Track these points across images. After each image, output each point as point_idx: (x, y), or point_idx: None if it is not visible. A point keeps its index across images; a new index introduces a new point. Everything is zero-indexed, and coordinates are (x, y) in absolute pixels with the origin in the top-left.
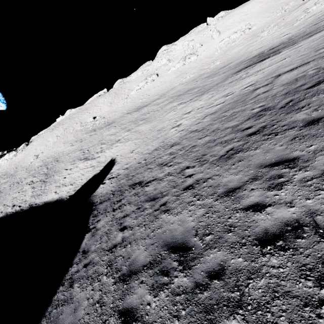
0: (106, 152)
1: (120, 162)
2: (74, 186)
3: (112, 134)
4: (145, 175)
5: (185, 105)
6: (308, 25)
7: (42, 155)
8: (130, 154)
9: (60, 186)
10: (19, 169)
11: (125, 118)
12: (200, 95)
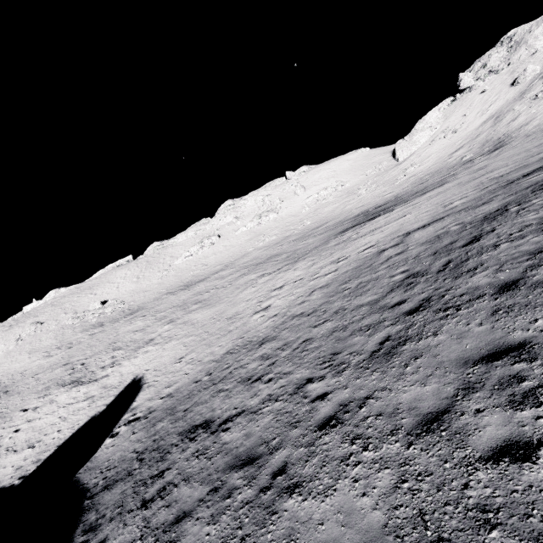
0: (122, 365)
1: (153, 383)
2: (38, 449)
3: (137, 330)
4: (215, 407)
5: (270, 277)
6: (412, 184)
7: None
8: (175, 366)
9: (0, 453)
10: None
11: (164, 301)
12: (293, 262)
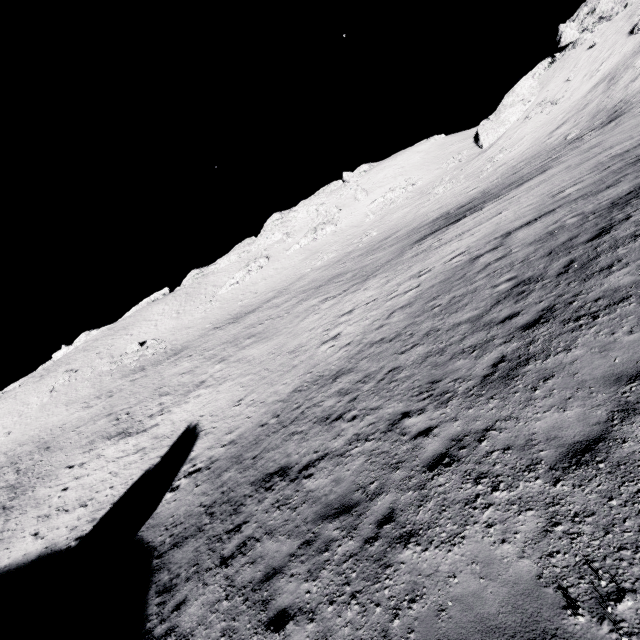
0: (172, 412)
1: (211, 430)
2: (91, 507)
3: (184, 373)
4: (290, 452)
5: (335, 301)
6: (503, 176)
7: (6, 440)
8: (234, 409)
9: (51, 513)
10: None
11: (212, 338)
12: (362, 281)
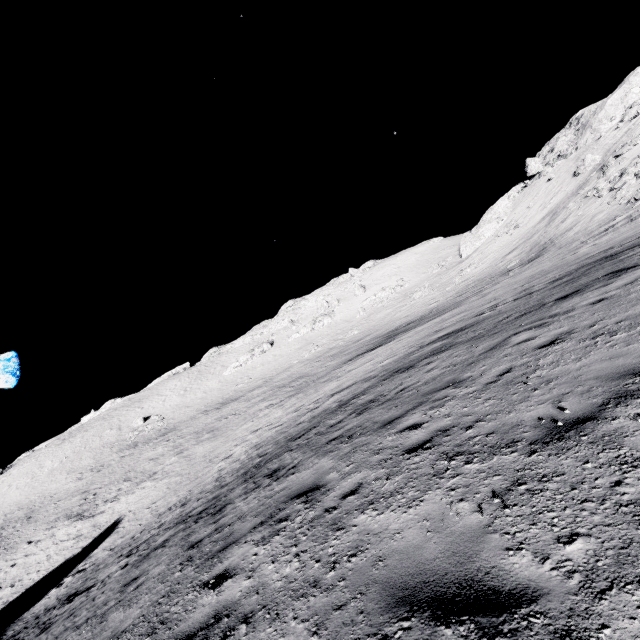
0: (119, 501)
1: (121, 529)
2: (15, 588)
3: (152, 459)
4: (99, 574)
5: (268, 411)
6: (456, 294)
7: (13, 501)
8: (144, 512)
9: None
10: None
11: (194, 423)
12: (292, 395)
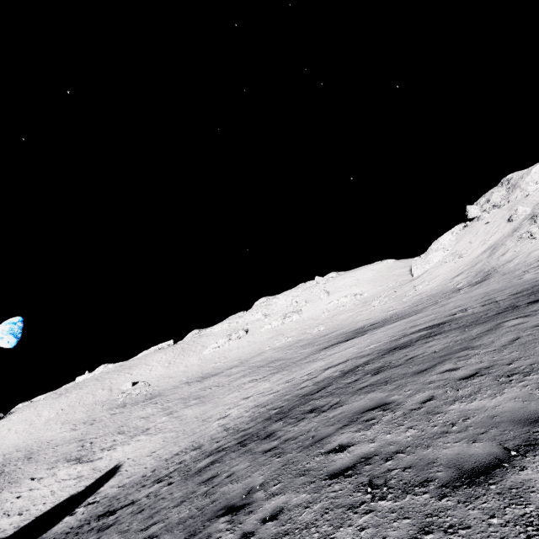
0: (116, 450)
1: (124, 472)
2: (23, 516)
3: (143, 417)
4: (128, 497)
5: (253, 384)
6: (412, 304)
7: (11, 443)
8: (145, 458)
9: None
10: None
11: (178, 391)
12: (275, 373)
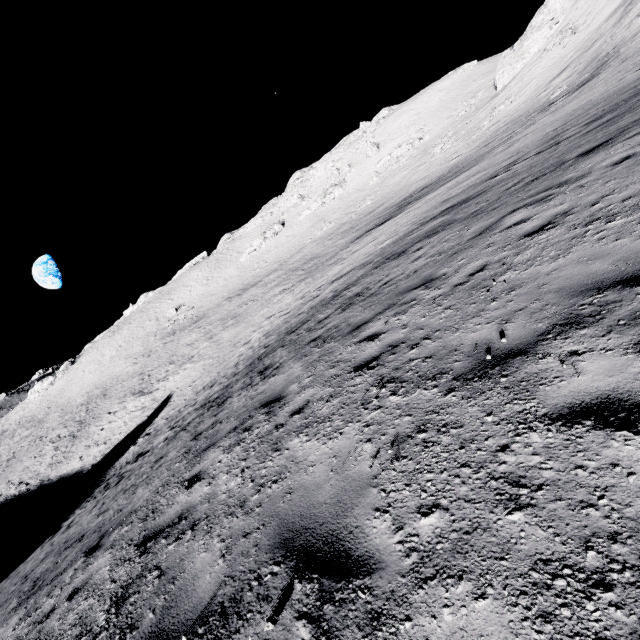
0: (168, 381)
1: (172, 403)
2: (107, 445)
3: (189, 345)
4: (155, 440)
5: (281, 297)
6: (482, 144)
7: (90, 383)
8: (187, 389)
9: (91, 445)
10: (52, 410)
11: (219, 310)
12: (302, 280)
